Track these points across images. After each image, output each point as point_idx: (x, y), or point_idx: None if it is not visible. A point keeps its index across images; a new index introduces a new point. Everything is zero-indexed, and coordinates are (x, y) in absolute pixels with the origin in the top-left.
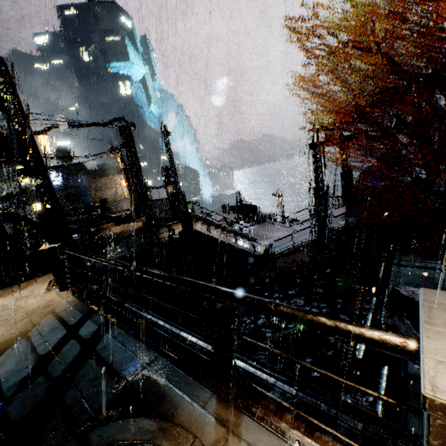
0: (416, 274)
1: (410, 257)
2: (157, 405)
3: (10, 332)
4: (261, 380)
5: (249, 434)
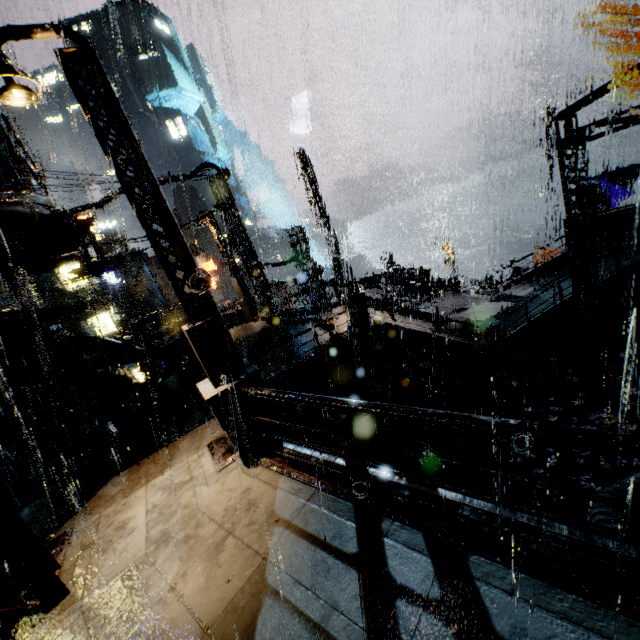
0: None
1: None
2: None
3: (221, 575)
4: None
5: None
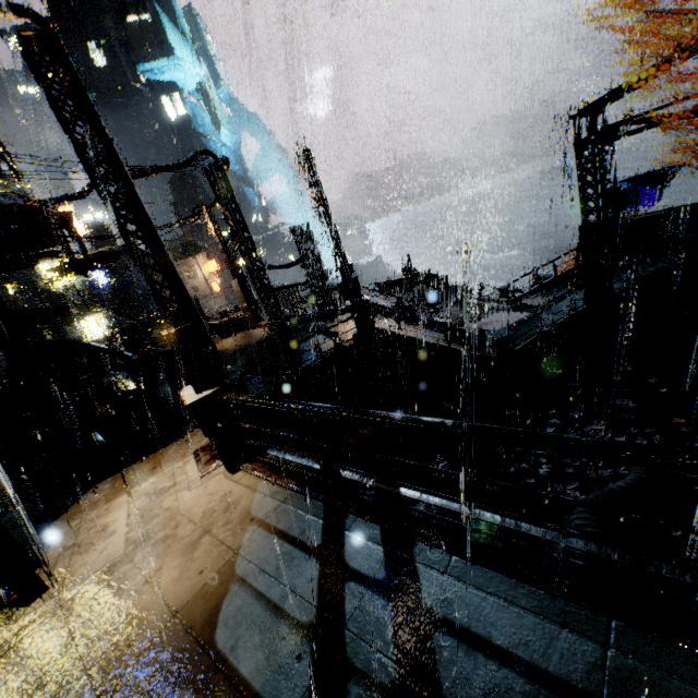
0: None
1: None
2: None
3: (194, 568)
4: None
5: None
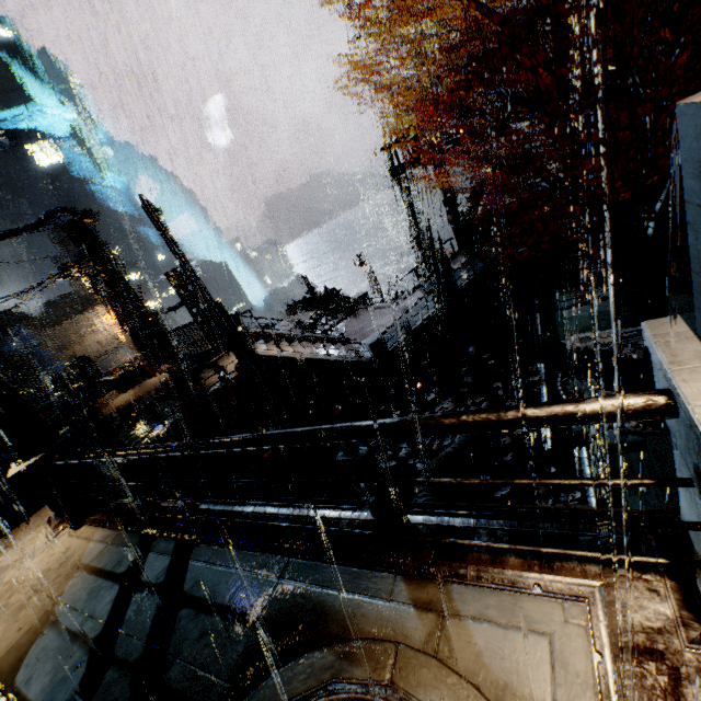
0: (582, 314)
1: (568, 294)
2: (322, 626)
3: (15, 628)
4: (455, 528)
5: (470, 605)
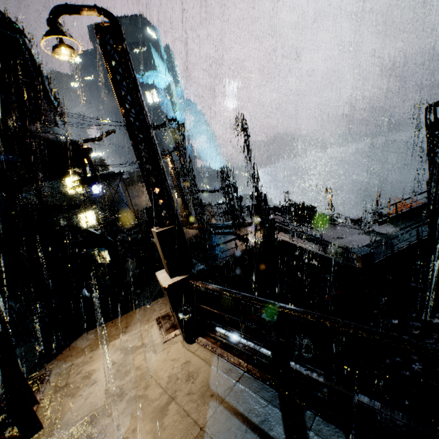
0: None
1: None
2: None
3: (165, 438)
4: None
5: None
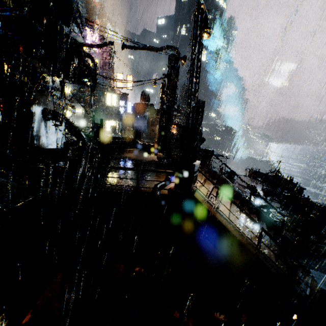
0: None
1: None
2: None
3: None
4: None
5: None
